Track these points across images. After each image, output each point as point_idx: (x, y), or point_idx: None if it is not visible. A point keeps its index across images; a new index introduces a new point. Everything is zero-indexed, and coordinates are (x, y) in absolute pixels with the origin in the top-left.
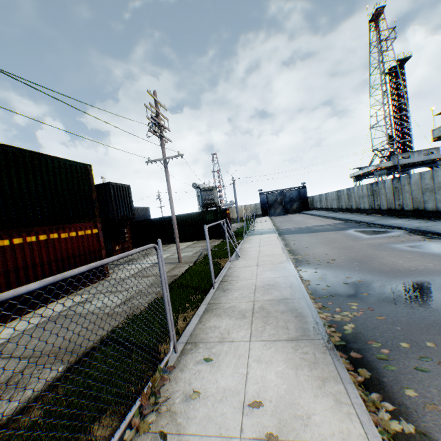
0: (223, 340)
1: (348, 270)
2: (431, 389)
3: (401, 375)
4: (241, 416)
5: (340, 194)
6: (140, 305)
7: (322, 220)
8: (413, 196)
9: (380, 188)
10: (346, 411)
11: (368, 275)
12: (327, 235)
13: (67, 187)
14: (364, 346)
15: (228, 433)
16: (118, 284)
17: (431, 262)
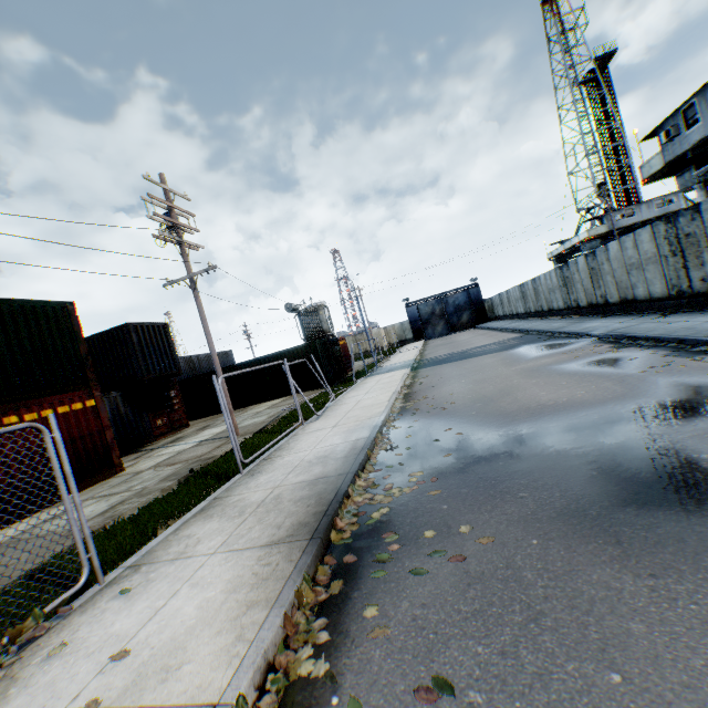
0: (179, 557)
1: (458, 417)
2: (403, 603)
3: (383, 584)
4: (94, 676)
5: (524, 290)
6: (125, 513)
7: (494, 335)
8: (616, 278)
9: (573, 272)
10: (236, 652)
11: (478, 423)
12: (480, 361)
13: (30, 343)
14: (372, 543)
15: (54, 705)
16: (125, 482)
17: (585, 388)
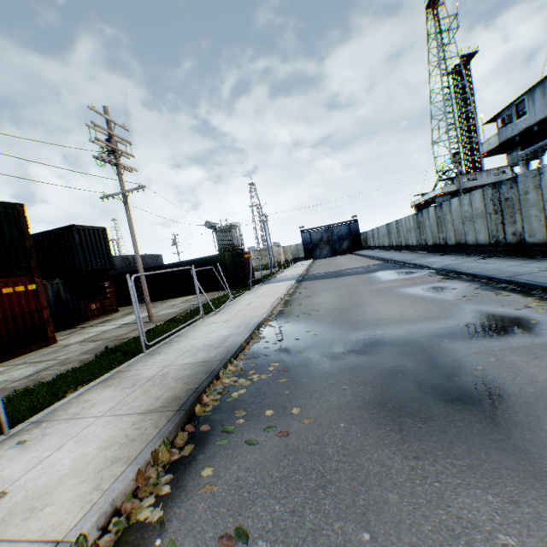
0: (74, 417)
1: (318, 322)
2: (232, 467)
3: (223, 450)
4: None
5: (390, 228)
6: (46, 377)
7: (363, 261)
8: (454, 226)
9: (425, 219)
10: (90, 498)
11: (331, 328)
12: (347, 279)
13: None
14: (225, 417)
15: None
16: (55, 352)
17: (414, 308)
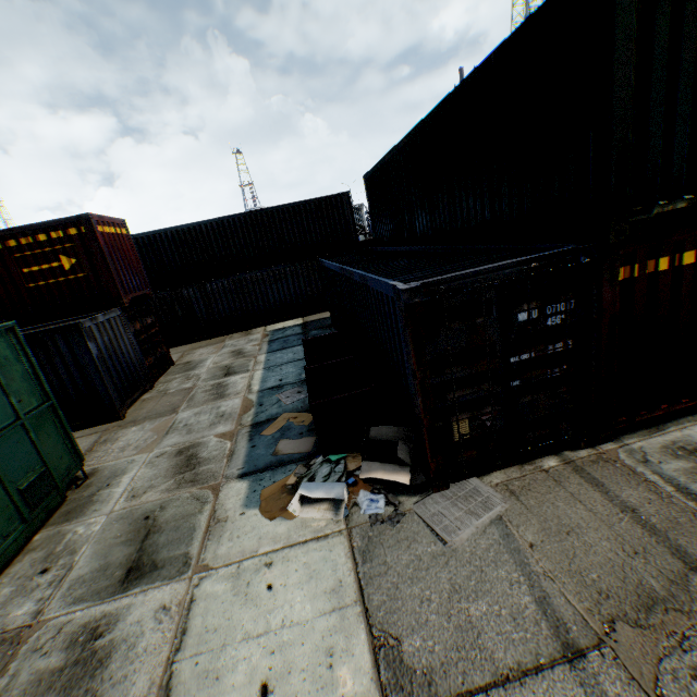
0: None
1: None
2: None
3: None
4: None
5: None
6: None
7: None
8: None
9: None
10: None
11: None
12: None
13: None
14: None
15: None
16: None
17: None
